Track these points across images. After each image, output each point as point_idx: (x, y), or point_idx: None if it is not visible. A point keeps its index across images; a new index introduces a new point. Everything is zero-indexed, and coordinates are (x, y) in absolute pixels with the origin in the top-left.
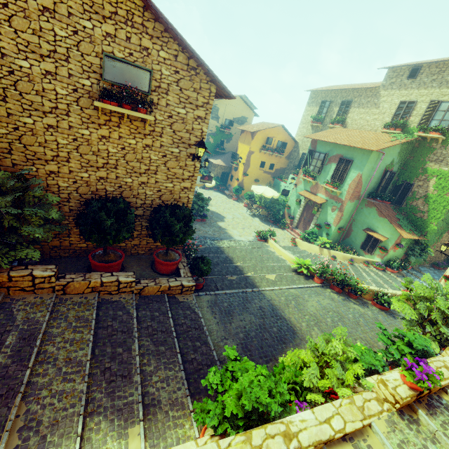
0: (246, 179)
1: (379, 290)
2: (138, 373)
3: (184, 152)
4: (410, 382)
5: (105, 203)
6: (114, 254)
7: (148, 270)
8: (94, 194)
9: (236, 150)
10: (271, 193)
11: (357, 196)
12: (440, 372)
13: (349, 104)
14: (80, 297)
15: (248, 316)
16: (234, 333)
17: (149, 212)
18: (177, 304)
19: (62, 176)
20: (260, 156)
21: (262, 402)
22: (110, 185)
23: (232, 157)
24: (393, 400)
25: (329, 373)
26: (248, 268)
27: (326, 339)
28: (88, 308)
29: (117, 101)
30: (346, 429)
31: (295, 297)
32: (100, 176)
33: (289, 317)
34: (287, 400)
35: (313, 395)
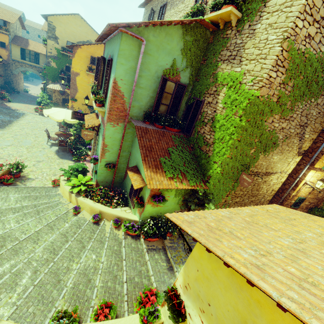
0: (77, 105)
1: None
2: None
3: None
4: None
5: None
6: None
7: None
8: None
9: None
10: (62, 117)
11: (123, 117)
12: None
13: (164, 8)
14: None
15: None
16: None
17: None
18: None
19: None
20: (89, 79)
21: None
22: None
23: (68, 81)
24: None
25: None
26: None
27: None
28: None
29: None
30: None
31: None
32: None
33: None
34: None
35: None
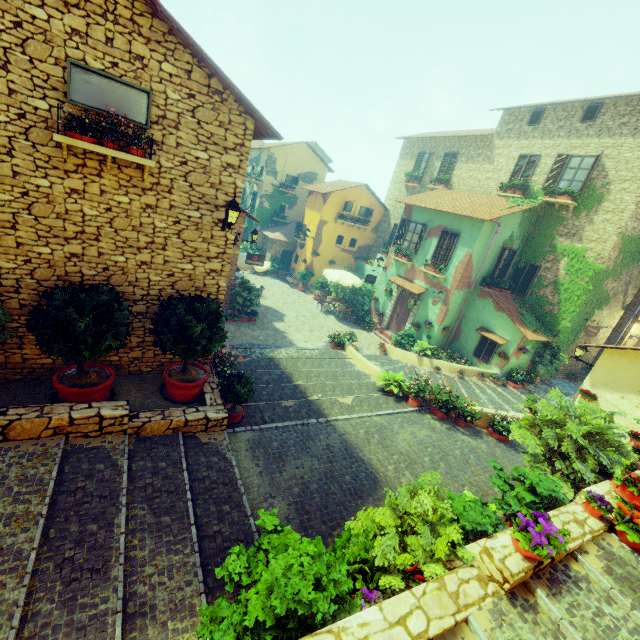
0: (317, 260)
1: (497, 414)
2: (121, 563)
3: (209, 217)
4: (524, 548)
5: (77, 293)
6: (98, 373)
7: (155, 397)
8: (62, 280)
9: (302, 219)
10: (350, 281)
11: (467, 283)
12: (567, 531)
13: (455, 158)
14: (33, 445)
15: (308, 461)
16: (286, 487)
17: (156, 307)
18: (198, 447)
19: (5, 251)
20: (336, 227)
21: (303, 599)
22: (89, 266)
23: (297, 229)
24: (501, 578)
25: (413, 543)
26: (314, 388)
27: (411, 490)
28: (45, 461)
29: (94, 135)
30: (429, 630)
31: (380, 429)
32: (71, 252)
33: (369, 458)
34: (353, 589)
35: (389, 578)
